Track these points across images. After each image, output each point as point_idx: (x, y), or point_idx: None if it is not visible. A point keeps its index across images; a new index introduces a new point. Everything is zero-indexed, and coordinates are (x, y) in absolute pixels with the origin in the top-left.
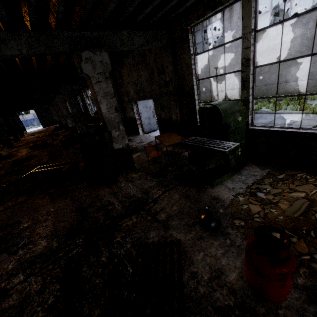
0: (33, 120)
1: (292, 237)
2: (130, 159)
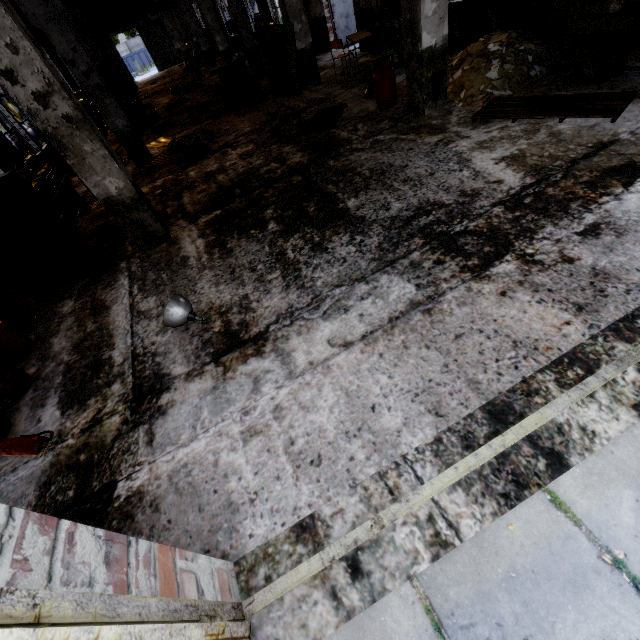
0: (132, 59)
1: None
2: (314, 66)
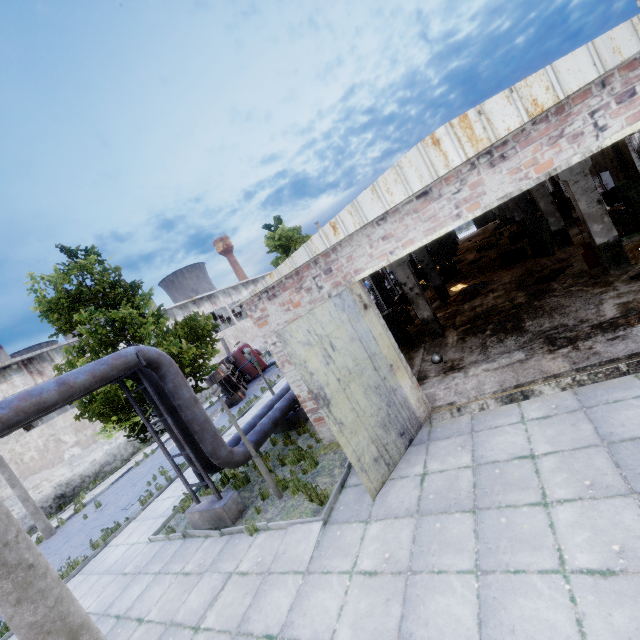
0: None
1: (628, 252)
2: (566, 237)
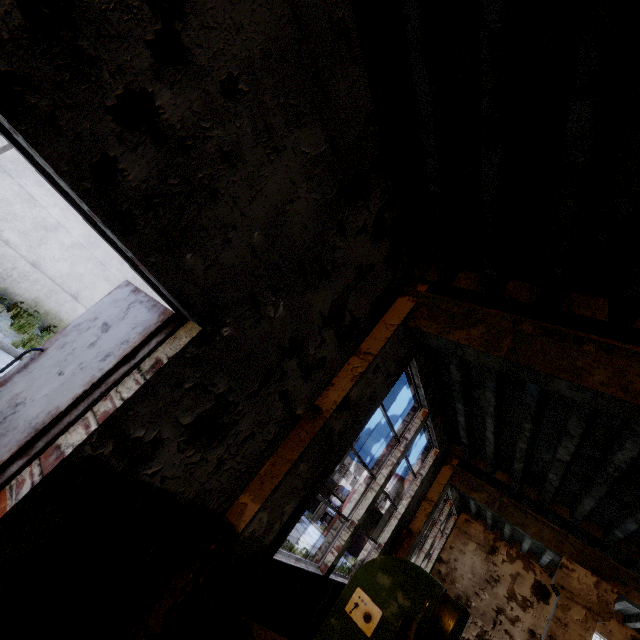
0: None
1: None
2: None
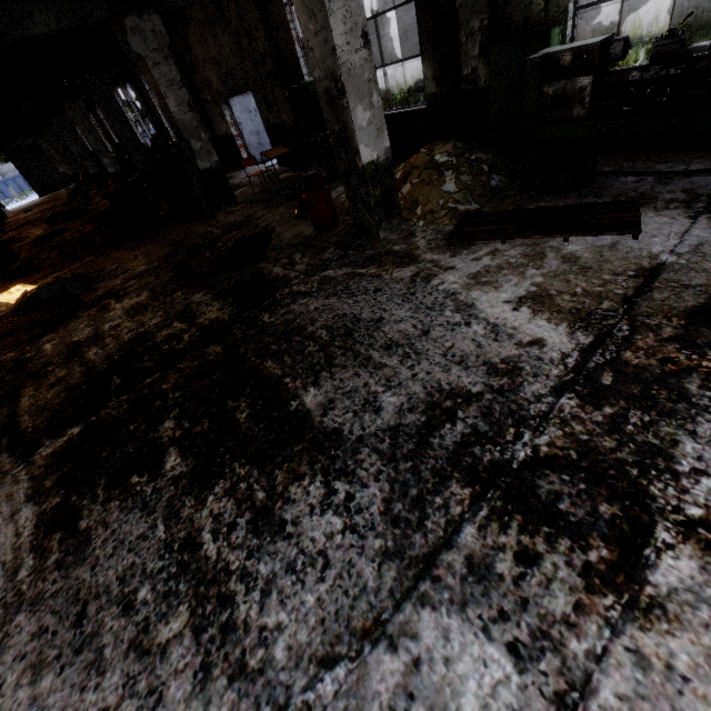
0: (5, 185)
1: None
2: (226, 186)
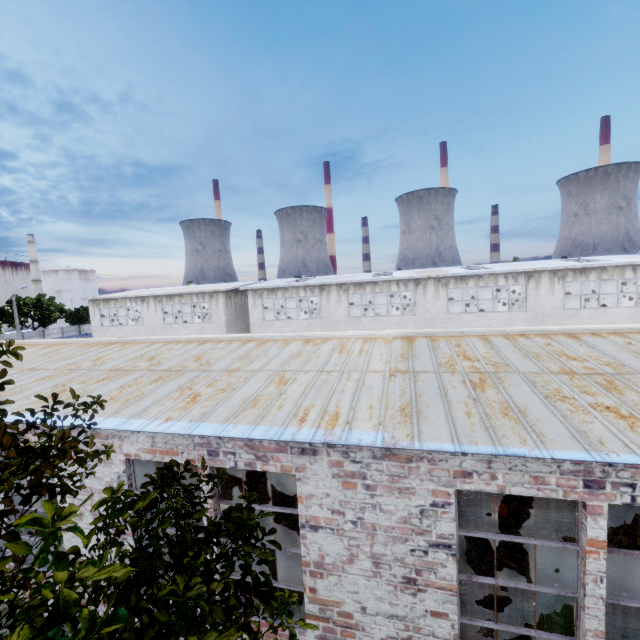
0: None
1: None
2: None
